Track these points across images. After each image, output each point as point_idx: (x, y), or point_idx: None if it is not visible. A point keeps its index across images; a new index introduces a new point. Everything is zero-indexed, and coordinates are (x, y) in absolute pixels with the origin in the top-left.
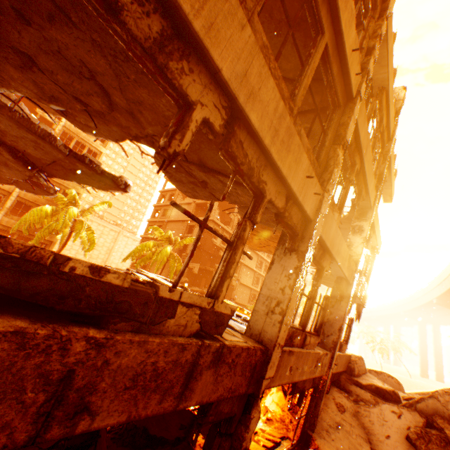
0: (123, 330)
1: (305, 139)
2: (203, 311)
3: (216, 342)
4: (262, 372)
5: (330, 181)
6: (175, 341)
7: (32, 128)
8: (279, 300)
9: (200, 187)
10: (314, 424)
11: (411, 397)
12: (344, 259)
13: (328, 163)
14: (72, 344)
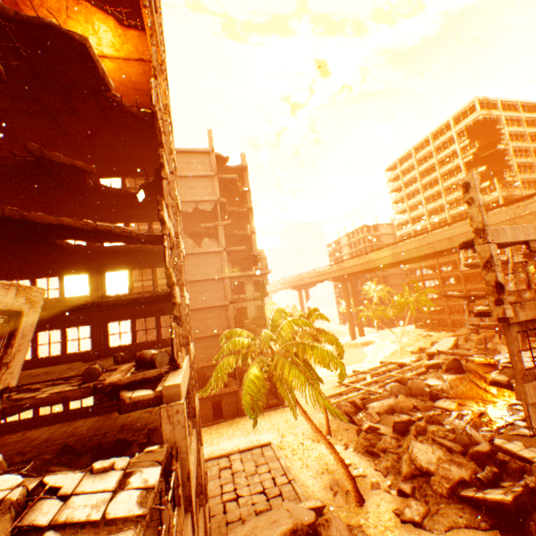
0: None
1: None
2: None
3: None
4: None
5: None
6: None
7: None
8: None
9: None
10: None
11: None
12: None
13: None
14: None
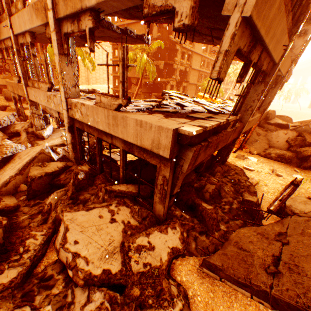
0: (222, 132)
1: (290, 19)
2: (234, 121)
3: (234, 128)
4: (240, 131)
5: (295, 34)
6: (229, 131)
7: (103, 24)
8: (251, 106)
9: (206, 42)
10: (246, 141)
11: (295, 125)
12: (285, 67)
13: (298, 18)
14: (219, 138)
